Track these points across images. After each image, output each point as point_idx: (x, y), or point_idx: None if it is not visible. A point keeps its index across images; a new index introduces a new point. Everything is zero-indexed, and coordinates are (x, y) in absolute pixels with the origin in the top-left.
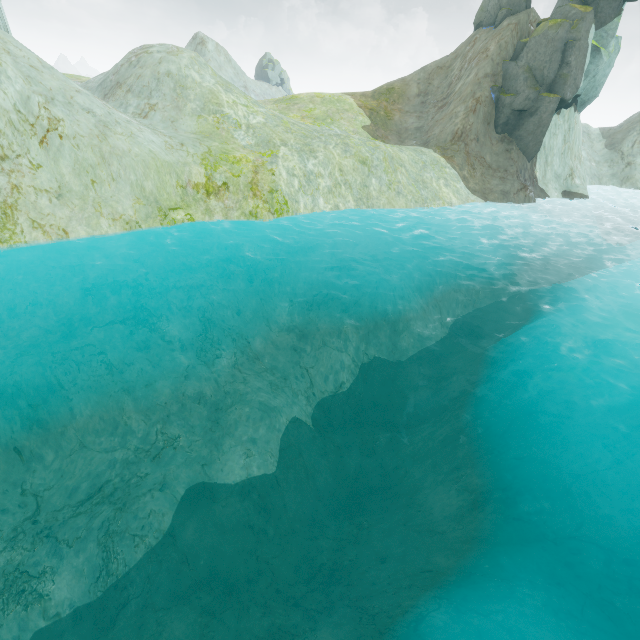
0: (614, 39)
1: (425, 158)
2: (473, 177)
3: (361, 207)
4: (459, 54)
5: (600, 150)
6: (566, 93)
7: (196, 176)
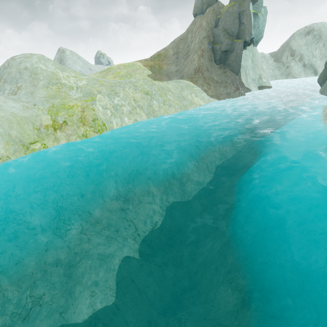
0: (263, 7)
1: (182, 84)
2: (210, 89)
3: (150, 117)
4: (189, 30)
5: (272, 63)
6: (246, 38)
7: (45, 121)
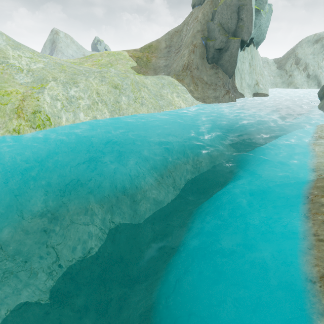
0: (267, 4)
1: (164, 81)
2: (197, 90)
3: (114, 116)
4: (185, 23)
5: (274, 70)
6: (244, 36)
7: None
